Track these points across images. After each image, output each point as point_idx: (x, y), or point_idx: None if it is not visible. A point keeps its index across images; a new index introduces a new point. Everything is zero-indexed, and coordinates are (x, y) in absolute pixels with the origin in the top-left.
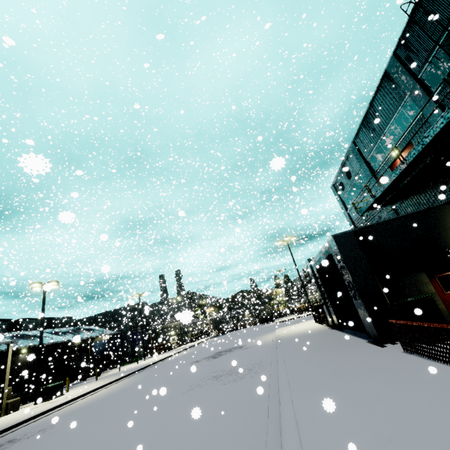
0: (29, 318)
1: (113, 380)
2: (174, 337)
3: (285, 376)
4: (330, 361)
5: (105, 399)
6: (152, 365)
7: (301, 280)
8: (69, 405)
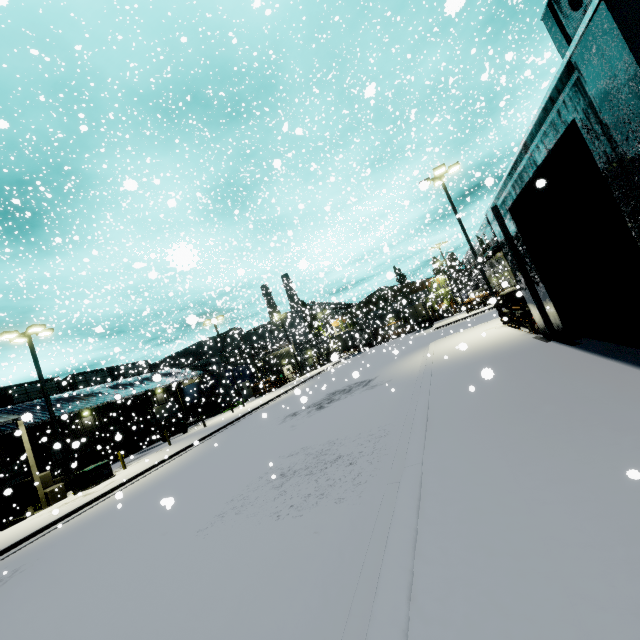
0: (84, 373)
1: (178, 450)
2: (288, 367)
3: (403, 589)
4: (587, 505)
5: (129, 503)
6: (245, 416)
7: (473, 252)
8: (97, 504)
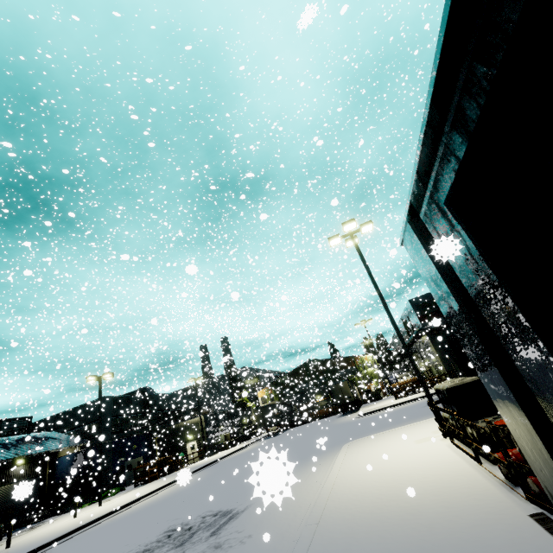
0: None
1: None
2: (193, 443)
3: None
4: None
5: None
6: (63, 538)
7: (393, 323)
8: None
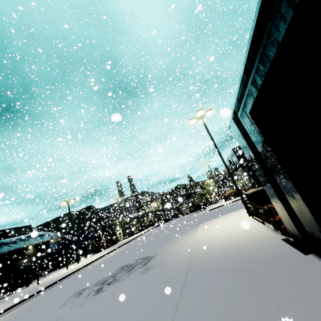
0: None
1: None
2: (120, 231)
3: None
4: None
5: None
6: (66, 277)
7: (224, 163)
8: None
